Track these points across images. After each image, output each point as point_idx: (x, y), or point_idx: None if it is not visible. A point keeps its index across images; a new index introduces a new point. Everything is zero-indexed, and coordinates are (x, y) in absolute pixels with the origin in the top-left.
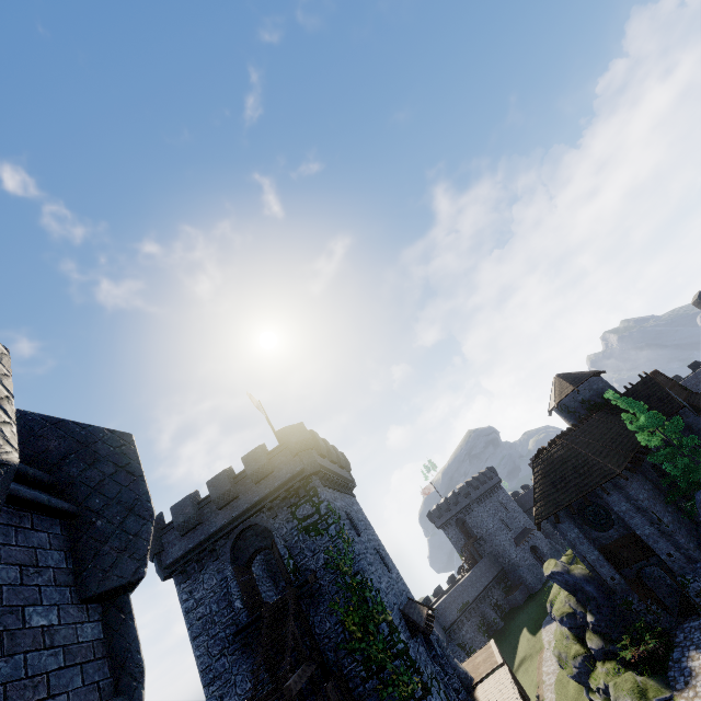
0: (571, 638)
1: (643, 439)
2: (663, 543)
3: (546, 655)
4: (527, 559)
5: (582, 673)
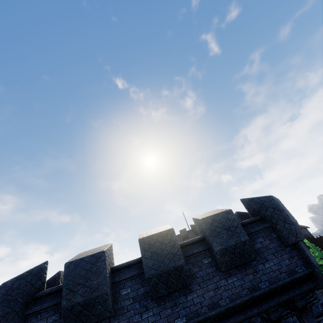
0: None
1: (317, 260)
2: None
3: None
4: None
5: None
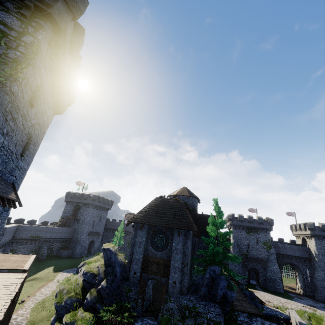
0: (80, 285)
1: (210, 229)
2: (177, 275)
3: (50, 284)
4: (86, 243)
5: (66, 307)
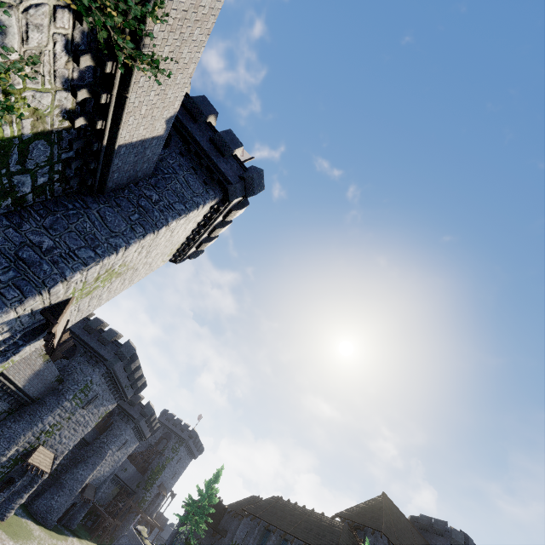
0: None
1: None
2: None
3: None
4: None
5: None
